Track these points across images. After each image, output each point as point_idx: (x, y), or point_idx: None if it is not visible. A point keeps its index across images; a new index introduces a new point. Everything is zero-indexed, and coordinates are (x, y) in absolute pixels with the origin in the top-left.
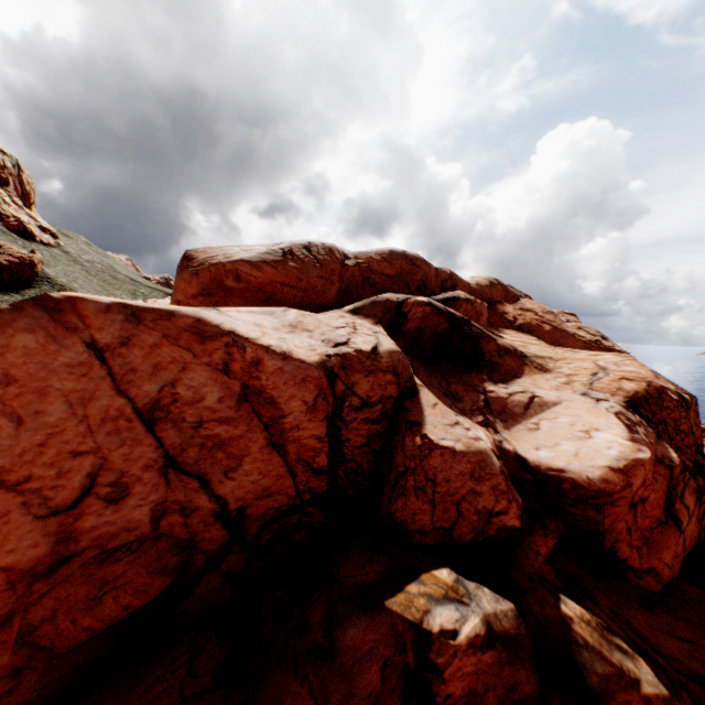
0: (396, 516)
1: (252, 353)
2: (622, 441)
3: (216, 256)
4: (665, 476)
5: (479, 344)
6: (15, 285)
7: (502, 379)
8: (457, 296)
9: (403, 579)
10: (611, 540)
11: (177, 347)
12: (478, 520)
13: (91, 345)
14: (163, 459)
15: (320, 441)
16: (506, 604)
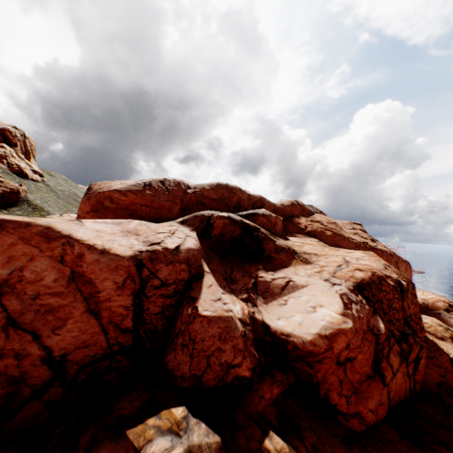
0: (168, 364)
1: (78, 249)
2: (335, 315)
3: (104, 187)
4: (372, 341)
5: (262, 244)
6: (6, 205)
7: (274, 268)
8: (256, 212)
9: (148, 414)
10: (325, 389)
11: (29, 245)
12: (221, 370)
13: None
14: (6, 320)
15: (126, 309)
16: (214, 437)
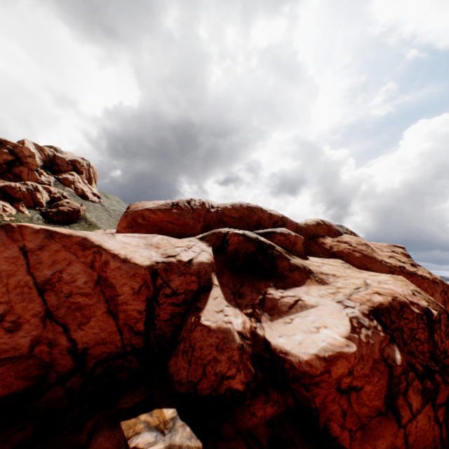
0: (170, 369)
1: (105, 257)
2: (338, 337)
3: (139, 206)
4: (384, 372)
5: (276, 262)
6: (69, 222)
7: (285, 286)
8: (274, 231)
9: (142, 410)
10: (325, 418)
11: (69, 252)
12: (215, 380)
13: (23, 248)
14: (45, 312)
15: (140, 313)
16: (195, 442)
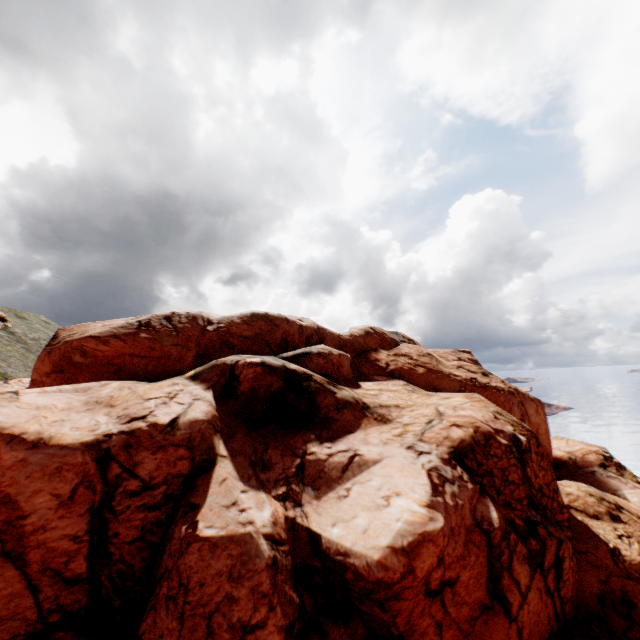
0: (143, 639)
1: None
2: (418, 507)
3: (77, 333)
4: (481, 545)
5: (316, 399)
6: None
7: (333, 436)
8: (309, 351)
9: None
10: None
11: None
12: (231, 639)
13: None
14: None
15: (76, 541)
16: None
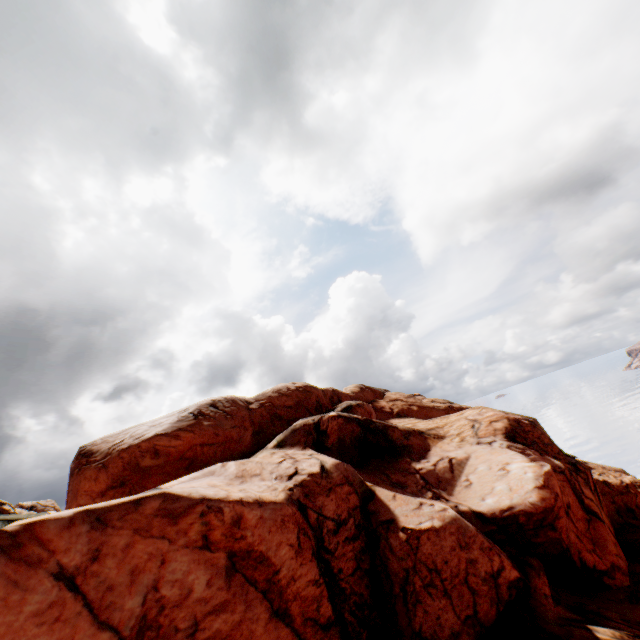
0: (423, 631)
1: (231, 511)
2: (528, 463)
3: (122, 440)
4: (565, 480)
5: (388, 434)
6: None
7: (420, 455)
8: (351, 404)
9: None
10: (576, 552)
11: (151, 538)
12: (489, 588)
13: (60, 574)
14: None
15: (317, 585)
16: None
